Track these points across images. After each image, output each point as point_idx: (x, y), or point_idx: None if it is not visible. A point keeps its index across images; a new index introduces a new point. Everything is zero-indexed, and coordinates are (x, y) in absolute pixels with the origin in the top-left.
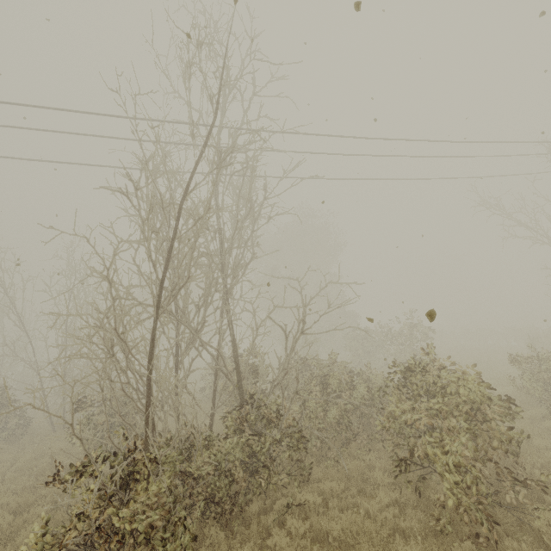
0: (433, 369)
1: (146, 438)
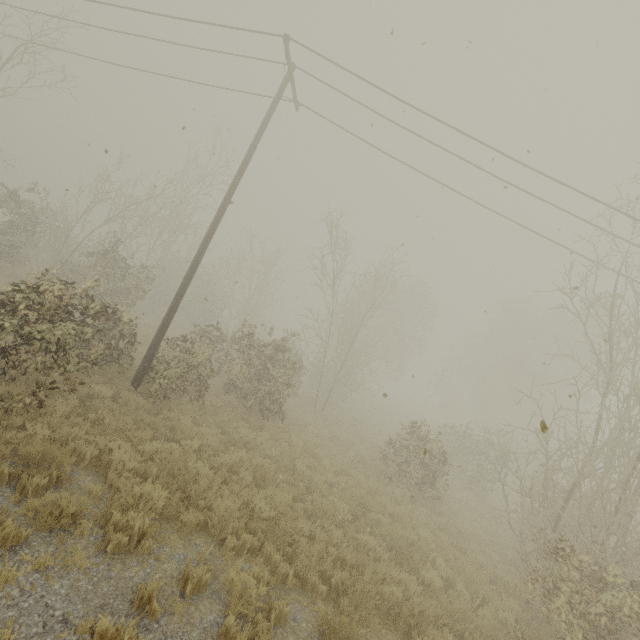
0: None
1: None
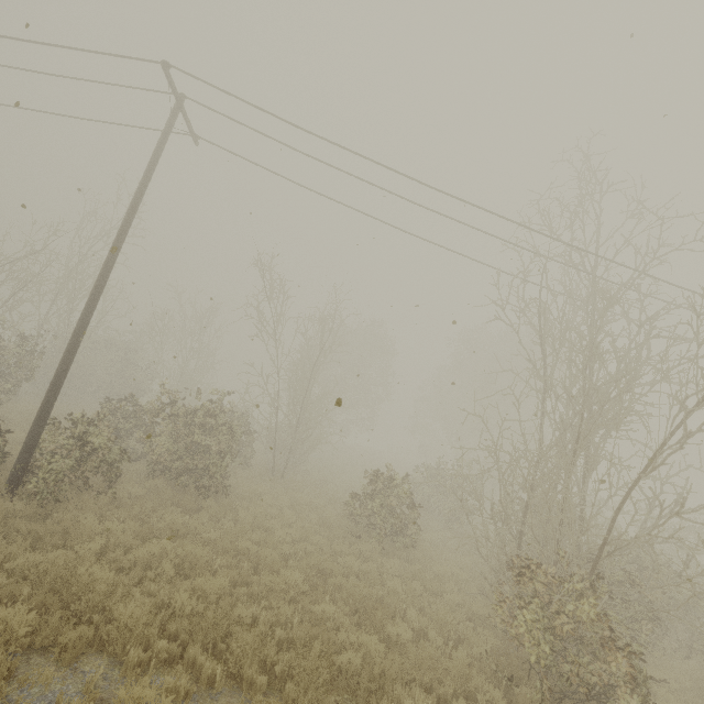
0: None
1: (594, 569)
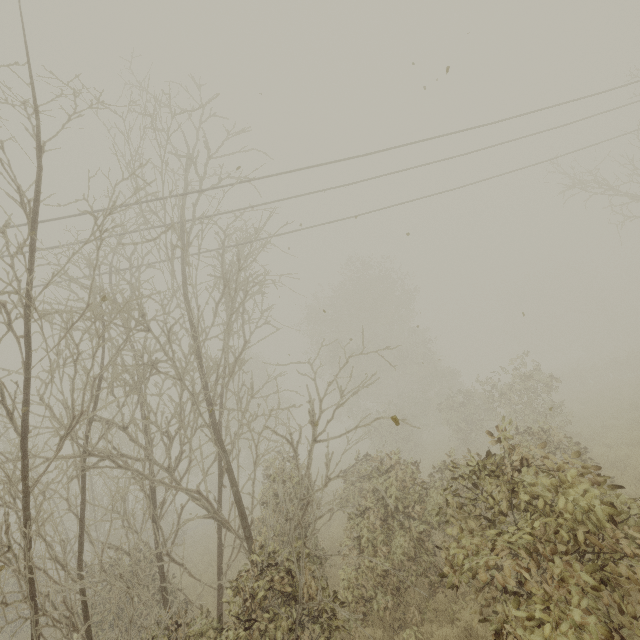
0: (510, 469)
1: None
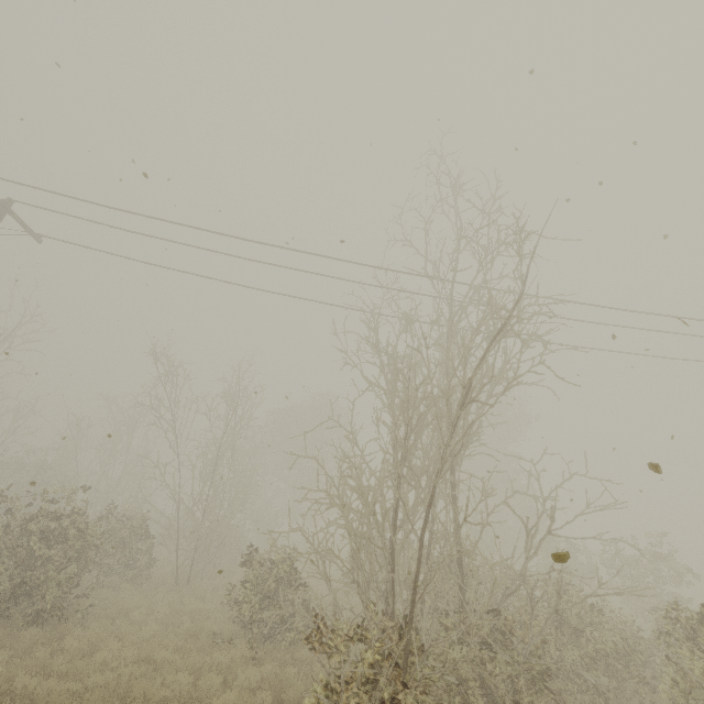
0: None
1: (411, 620)
